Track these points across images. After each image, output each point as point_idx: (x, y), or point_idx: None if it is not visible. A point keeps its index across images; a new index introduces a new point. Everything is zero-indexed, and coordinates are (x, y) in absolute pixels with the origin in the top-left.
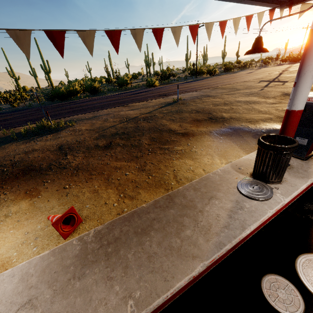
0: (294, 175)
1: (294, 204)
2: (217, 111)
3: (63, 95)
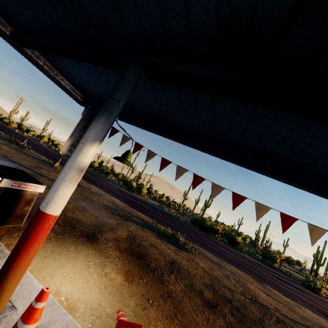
0: None
1: None
2: None
3: (205, 227)
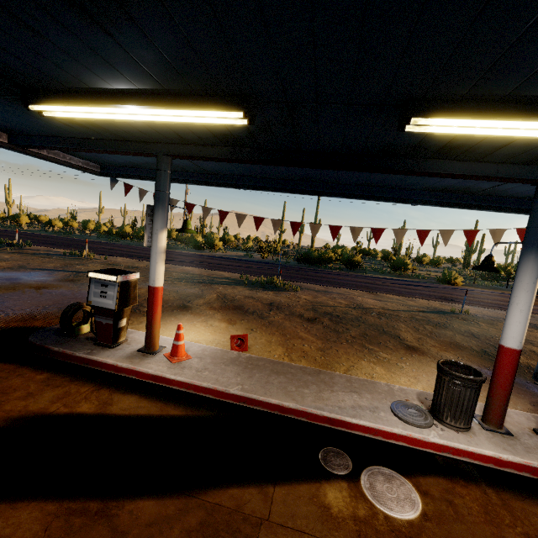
0: (496, 442)
1: (455, 459)
2: None
3: (313, 260)
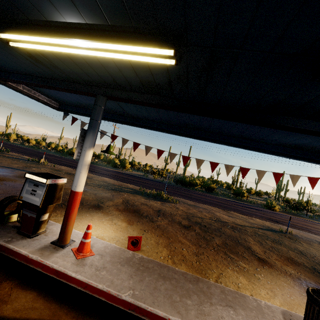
0: None
1: None
2: None
3: (185, 183)
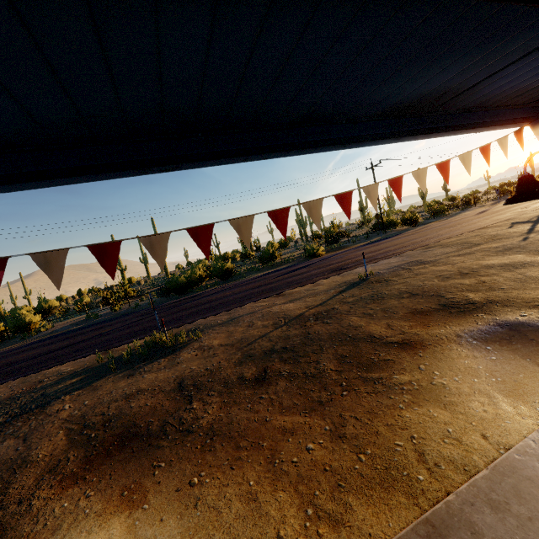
0: None
1: None
2: (454, 290)
3: (182, 287)
